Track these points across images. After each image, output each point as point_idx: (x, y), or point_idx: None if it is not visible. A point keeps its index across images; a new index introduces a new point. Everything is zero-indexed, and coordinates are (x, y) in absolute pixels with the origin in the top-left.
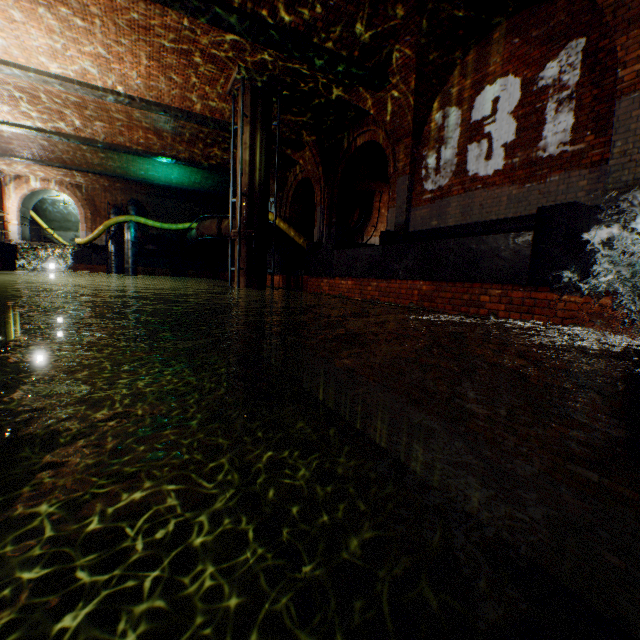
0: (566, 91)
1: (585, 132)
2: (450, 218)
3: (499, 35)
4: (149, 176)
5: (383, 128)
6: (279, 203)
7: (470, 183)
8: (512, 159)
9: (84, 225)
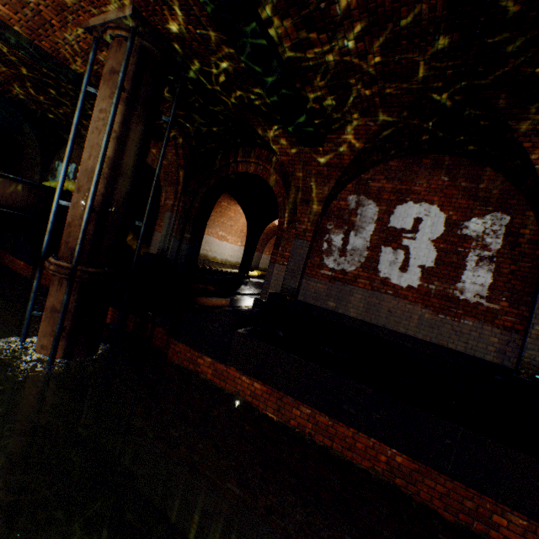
0: (488, 251)
1: (501, 296)
2: (352, 307)
3: (429, 162)
4: None
5: (281, 173)
6: None
7: (380, 284)
8: (429, 284)
9: None
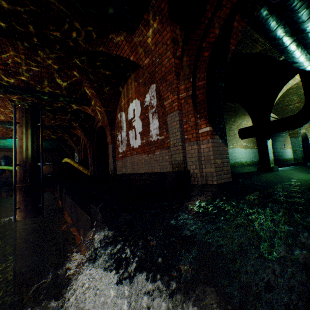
0: (154, 108)
1: (163, 130)
2: (128, 168)
3: (131, 80)
4: (7, 145)
5: None
6: (78, 151)
7: (132, 150)
8: (143, 140)
9: None
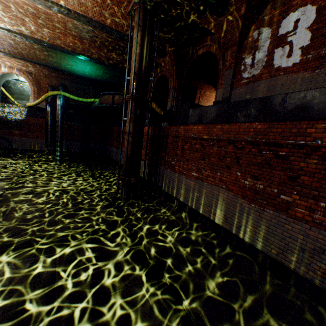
0: None
1: None
2: (259, 93)
3: None
4: (72, 69)
5: (217, 43)
6: None
7: (275, 72)
8: (306, 56)
9: (33, 95)
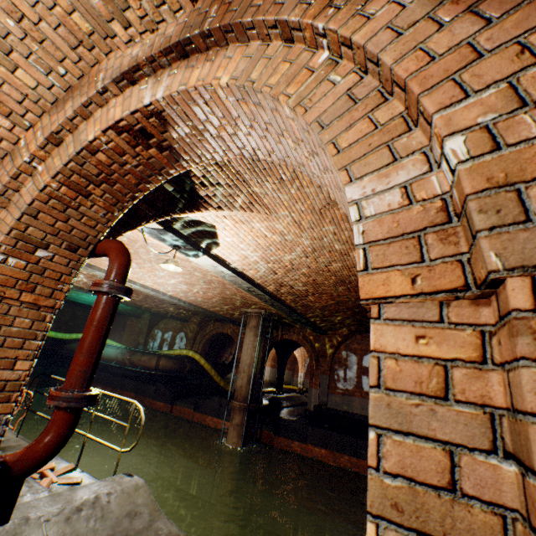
0: None
1: None
2: (355, 408)
3: None
4: (77, 296)
5: (307, 340)
6: (194, 340)
7: (365, 394)
8: None
9: None
